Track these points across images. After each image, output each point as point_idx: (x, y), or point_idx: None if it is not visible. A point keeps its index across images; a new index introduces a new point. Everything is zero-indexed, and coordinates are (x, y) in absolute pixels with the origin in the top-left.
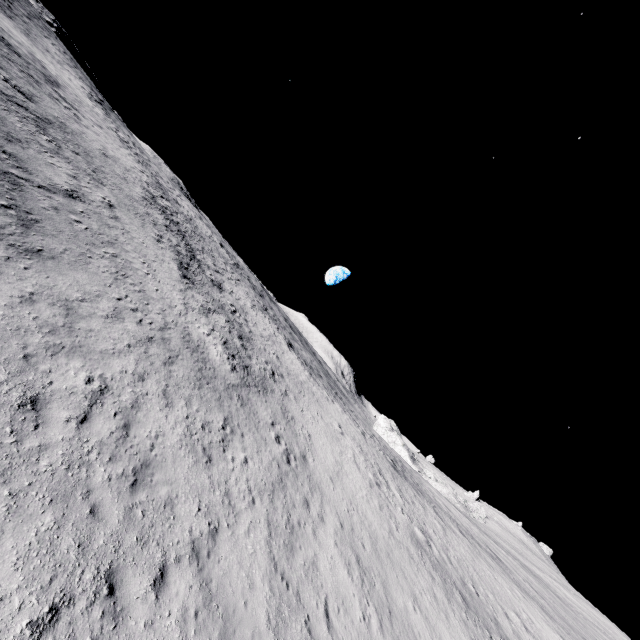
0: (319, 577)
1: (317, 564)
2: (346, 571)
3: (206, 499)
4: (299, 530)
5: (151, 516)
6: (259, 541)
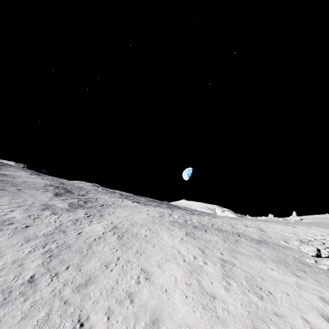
0: (82, 230)
1: (83, 228)
2: (102, 228)
3: (28, 223)
4: (79, 225)
5: (0, 226)
6: (51, 227)
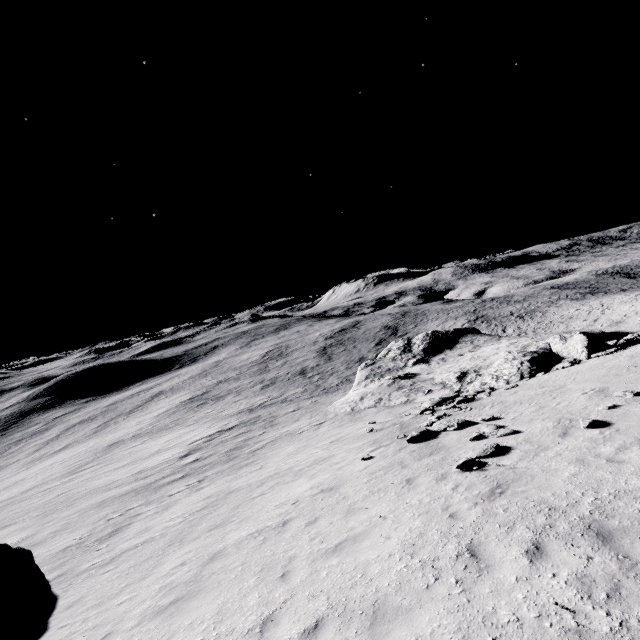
0: None
1: None
2: None
3: None
4: None
5: None
6: None
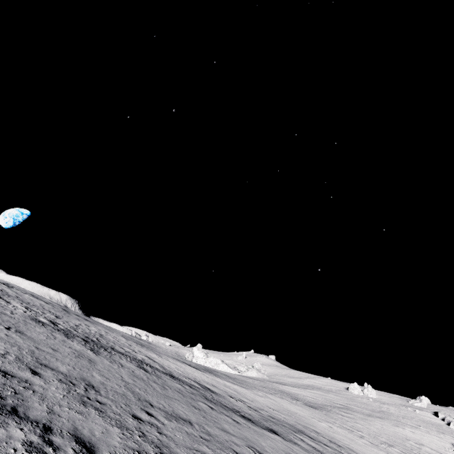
0: None
1: None
2: None
3: None
4: None
5: None
6: None
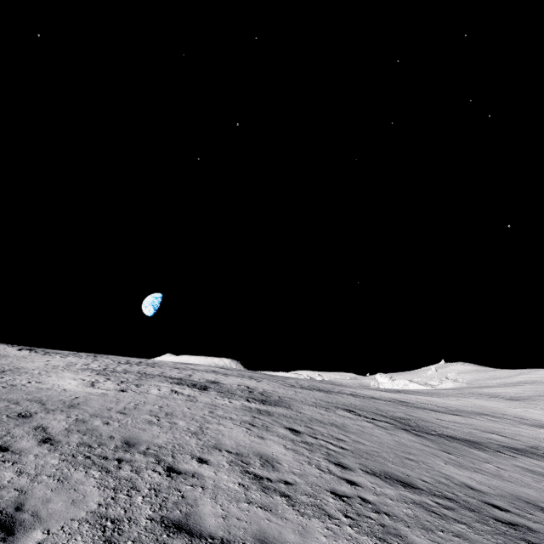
0: None
1: None
2: None
3: None
4: None
5: None
6: None
